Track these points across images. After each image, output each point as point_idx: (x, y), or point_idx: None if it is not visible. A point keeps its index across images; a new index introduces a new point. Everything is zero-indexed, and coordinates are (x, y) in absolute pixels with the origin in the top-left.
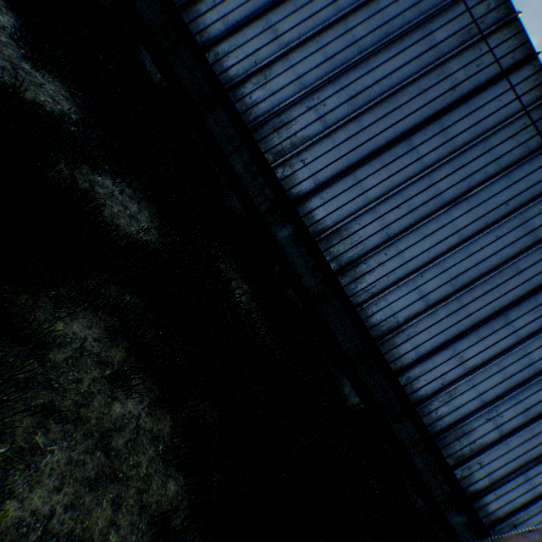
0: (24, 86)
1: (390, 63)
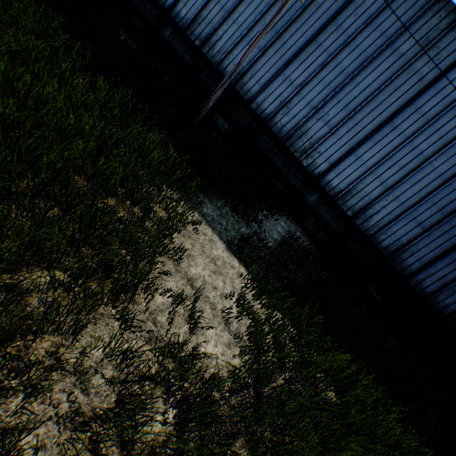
0: None
1: None
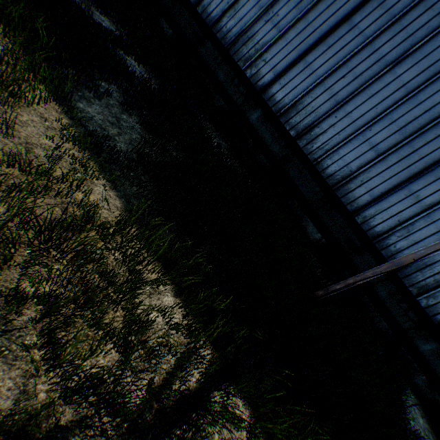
0: (96, 20)
1: None
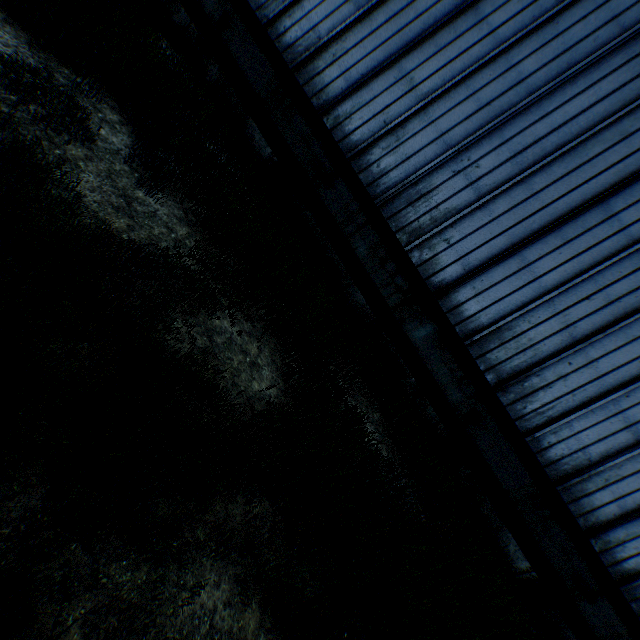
0: (137, 223)
1: (574, 101)
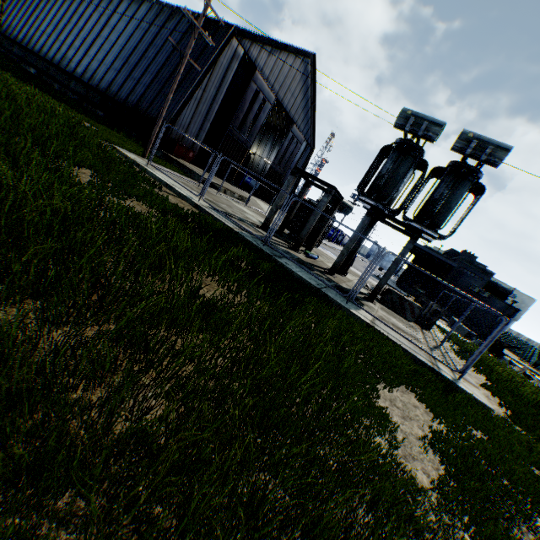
0: None
1: None
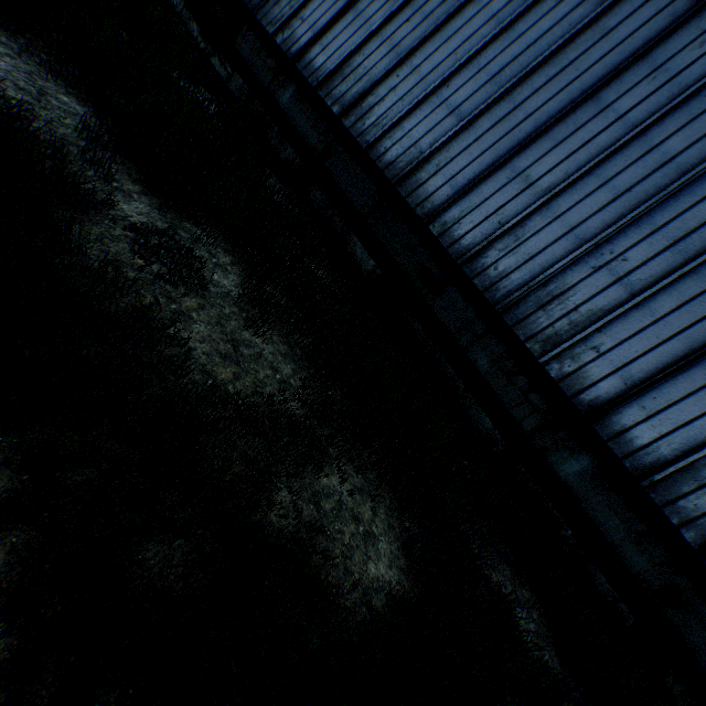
0: (243, 369)
1: None
